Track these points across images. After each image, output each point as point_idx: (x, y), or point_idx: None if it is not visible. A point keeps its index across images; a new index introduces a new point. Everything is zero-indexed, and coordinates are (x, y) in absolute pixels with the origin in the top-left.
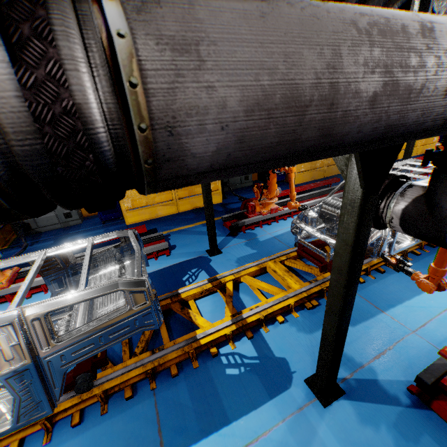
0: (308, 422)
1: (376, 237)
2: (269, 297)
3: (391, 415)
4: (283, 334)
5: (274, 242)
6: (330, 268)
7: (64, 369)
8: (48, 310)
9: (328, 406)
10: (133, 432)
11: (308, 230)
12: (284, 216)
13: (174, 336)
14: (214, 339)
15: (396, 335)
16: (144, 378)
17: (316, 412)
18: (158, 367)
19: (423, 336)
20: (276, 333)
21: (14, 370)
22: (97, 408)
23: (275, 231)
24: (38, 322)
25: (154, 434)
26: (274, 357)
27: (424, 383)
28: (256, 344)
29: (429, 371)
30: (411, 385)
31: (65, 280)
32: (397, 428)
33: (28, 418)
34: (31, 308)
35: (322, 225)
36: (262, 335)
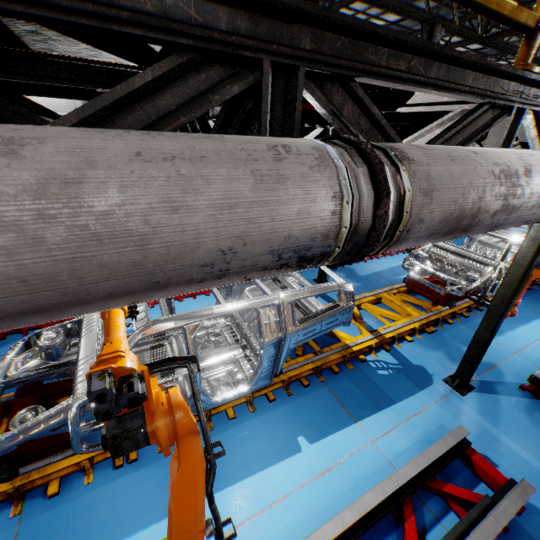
0: (454, 404)
1: (487, 277)
2: (390, 322)
3: (511, 402)
4: (414, 350)
5: (376, 278)
6: (442, 302)
7: (293, 347)
8: (297, 298)
9: (465, 395)
10: (322, 407)
11: (424, 267)
12: (378, 255)
13: (320, 346)
14: (359, 349)
15: (503, 355)
16: (311, 374)
17: (457, 398)
18: (322, 366)
19: (523, 357)
20: (407, 349)
21: (273, 340)
22: (282, 391)
23: (373, 268)
24: (290, 306)
25: (340, 408)
26: (412, 365)
27: (536, 378)
28: (394, 355)
29: (538, 372)
30: (521, 384)
31: (232, 287)
32: (516, 408)
33: (260, 384)
34: (285, 295)
35: (429, 265)
36: (397, 349)
